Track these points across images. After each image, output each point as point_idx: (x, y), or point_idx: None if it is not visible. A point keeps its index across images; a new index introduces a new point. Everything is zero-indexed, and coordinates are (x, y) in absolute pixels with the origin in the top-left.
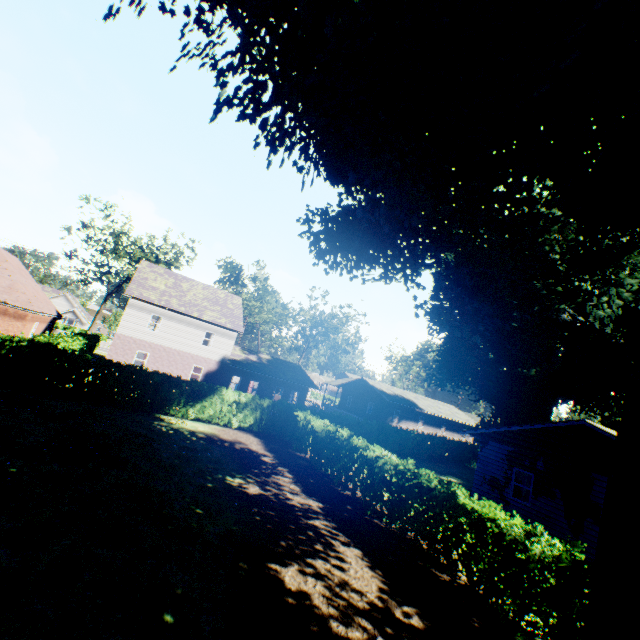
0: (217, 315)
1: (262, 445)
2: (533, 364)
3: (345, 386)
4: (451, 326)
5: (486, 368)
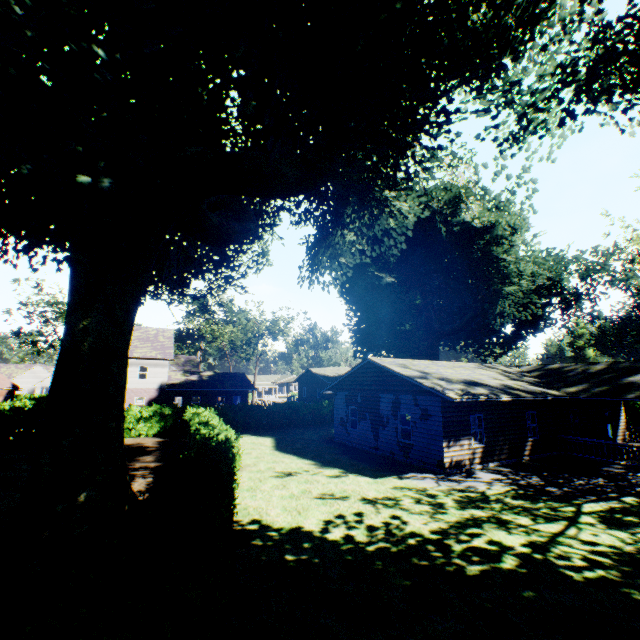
0: (148, 350)
1: (161, 442)
2: (415, 319)
3: (299, 380)
4: (362, 304)
5: (381, 333)
